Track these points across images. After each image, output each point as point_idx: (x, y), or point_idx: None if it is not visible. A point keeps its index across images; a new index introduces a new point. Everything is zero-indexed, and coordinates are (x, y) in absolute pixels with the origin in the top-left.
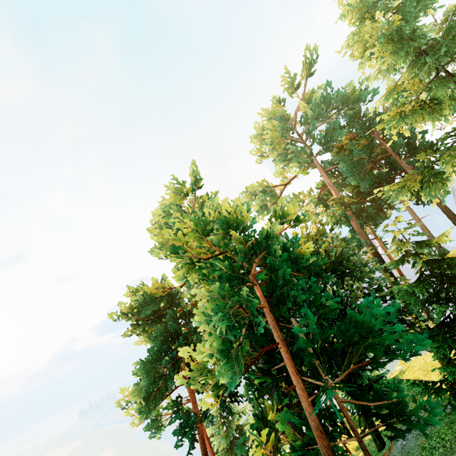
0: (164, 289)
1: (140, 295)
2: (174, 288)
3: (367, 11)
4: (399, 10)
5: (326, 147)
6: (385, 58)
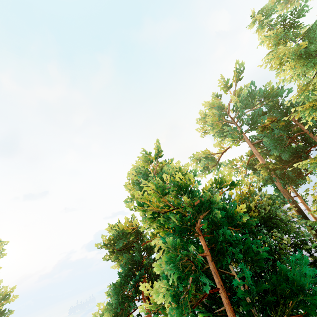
0: (132, 227)
1: (116, 231)
2: (140, 228)
3: (280, 38)
4: (305, 36)
5: (253, 127)
6: (296, 69)
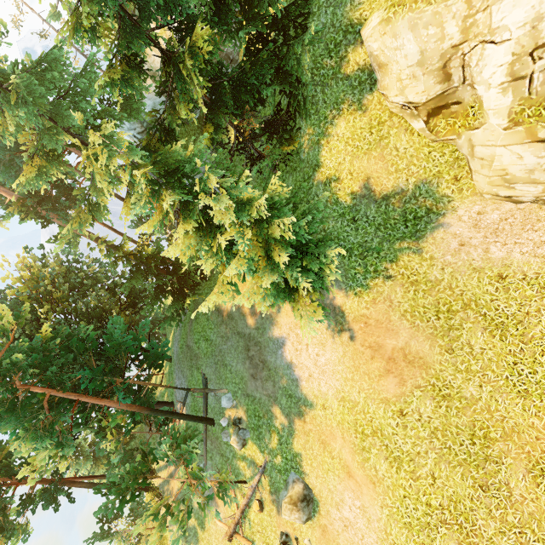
0: None
1: None
2: None
3: None
4: None
5: None
6: None
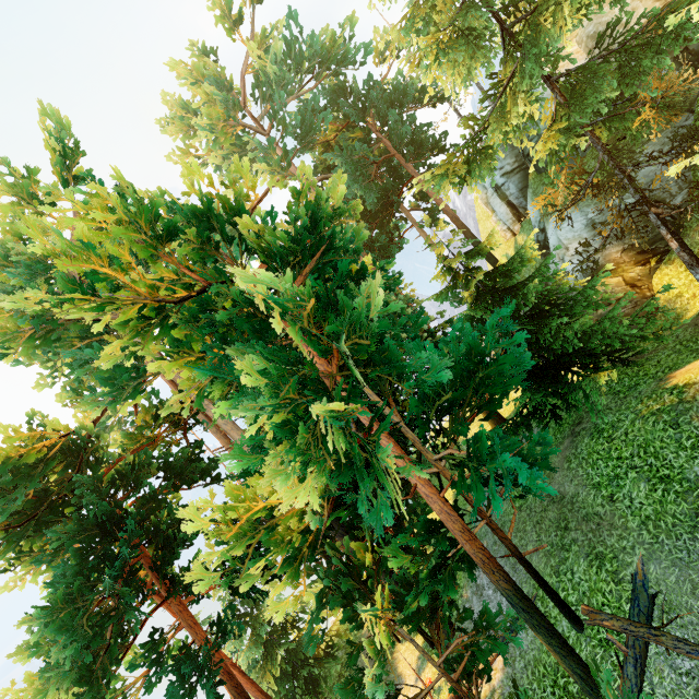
0: (47, 442)
1: None
2: (78, 431)
3: None
4: None
5: (306, 142)
6: None
